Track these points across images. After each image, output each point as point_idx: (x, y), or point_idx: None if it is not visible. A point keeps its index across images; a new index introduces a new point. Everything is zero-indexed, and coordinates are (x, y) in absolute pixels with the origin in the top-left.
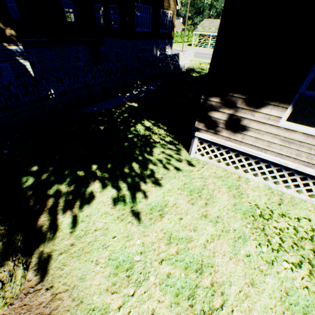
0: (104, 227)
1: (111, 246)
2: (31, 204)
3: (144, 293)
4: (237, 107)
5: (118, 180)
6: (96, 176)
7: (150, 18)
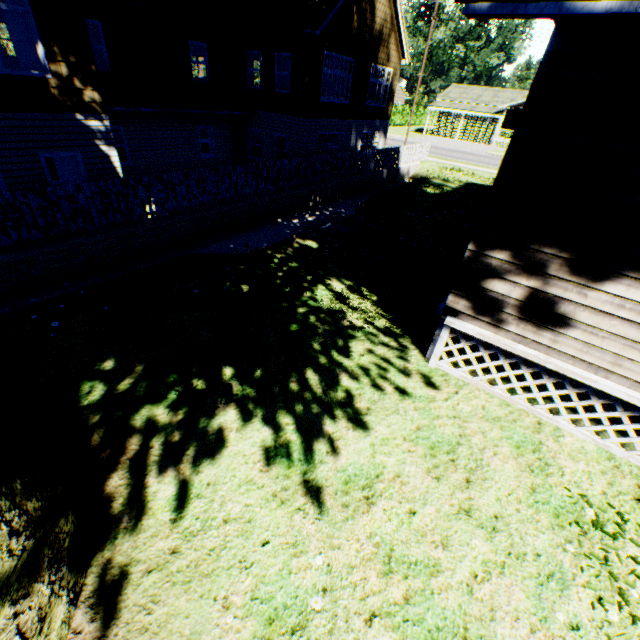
0: (243, 515)
1: (259, 565)
2: (96, 446)
3: None
4: (547, 275)
5: (276, 407)
6: (230, 394)
7: (351, 80)
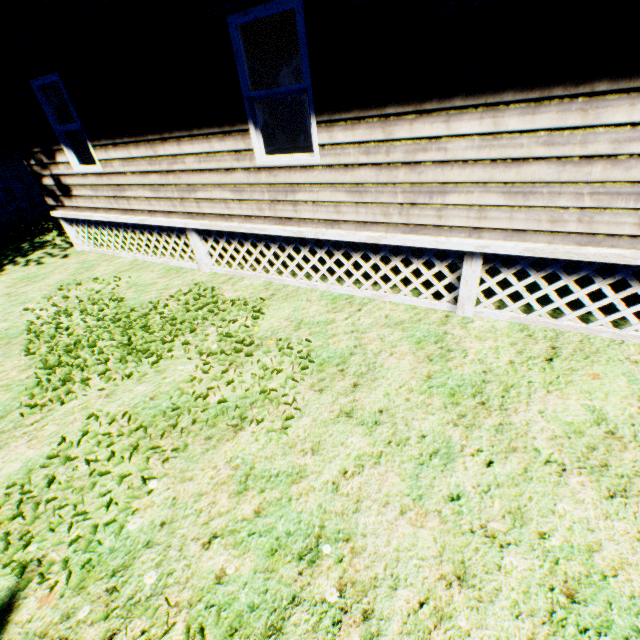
0: None
1: None
2: None
3: None
4: (48, 165)
5: None
6: None
7: None
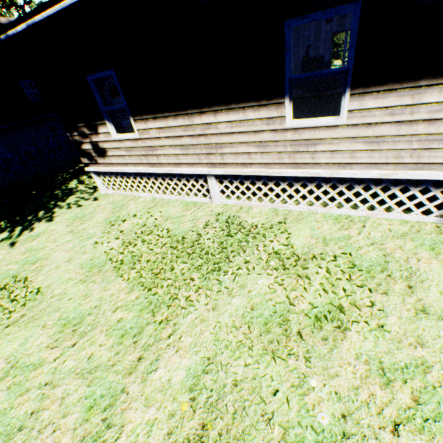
0: None
1: None
2: None
3: None
4: (88, 135)
5: (17, 226)
6: None
7: None
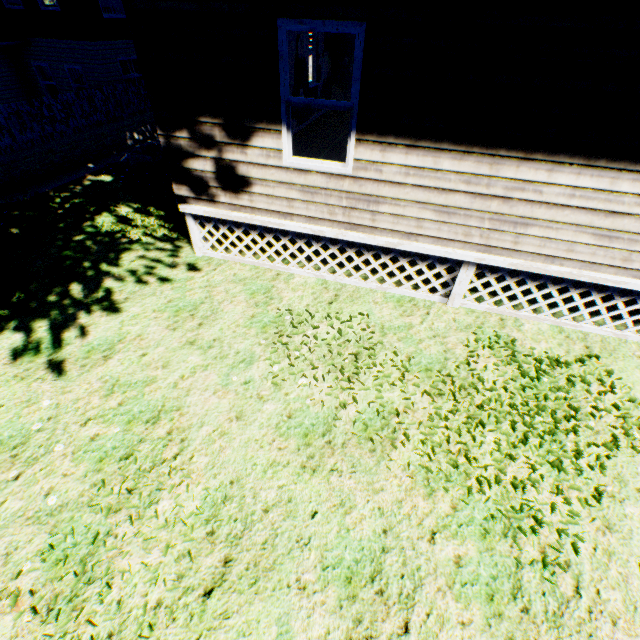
0: None
1: None
2: None
3: (40, 471)
4: (217, 143)
5: (31, 318)
6: None
7: None
